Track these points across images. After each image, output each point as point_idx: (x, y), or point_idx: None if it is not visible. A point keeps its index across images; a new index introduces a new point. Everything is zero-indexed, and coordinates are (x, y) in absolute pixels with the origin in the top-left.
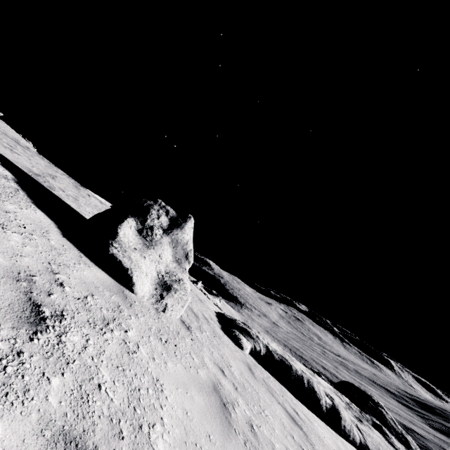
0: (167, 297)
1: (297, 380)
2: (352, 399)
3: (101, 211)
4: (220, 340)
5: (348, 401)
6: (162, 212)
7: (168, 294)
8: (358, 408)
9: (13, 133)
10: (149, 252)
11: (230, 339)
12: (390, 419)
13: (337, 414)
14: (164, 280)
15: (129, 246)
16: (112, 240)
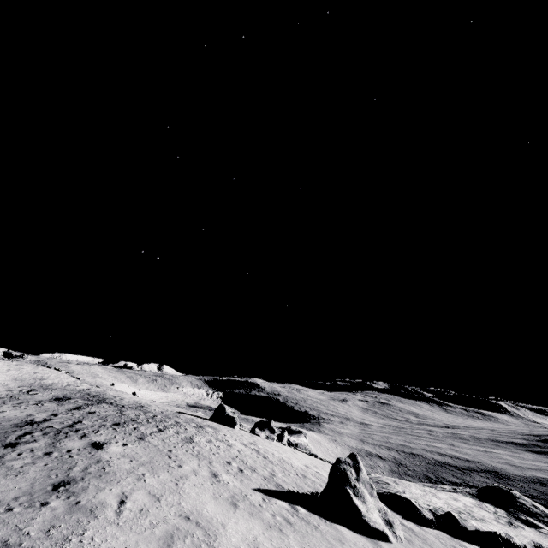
0: (395, 530)
1: (462, 527)
2: (495, 504)
3: (327, 492)
4: (416, 533)
5: (493, 509)
6: (349, 468)
7: (394, 528)
8: (504, 510)
9: (52, 374)
10: (369, 506)
11: (411, 523)
12: (531, 505)
13: (497, 537)
14: (384, 519)
15: (366, 513)
16: (363, 516)
